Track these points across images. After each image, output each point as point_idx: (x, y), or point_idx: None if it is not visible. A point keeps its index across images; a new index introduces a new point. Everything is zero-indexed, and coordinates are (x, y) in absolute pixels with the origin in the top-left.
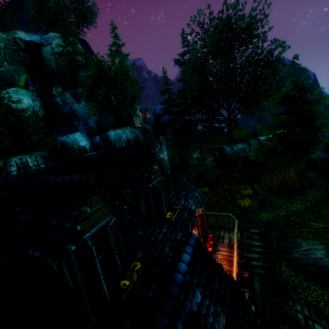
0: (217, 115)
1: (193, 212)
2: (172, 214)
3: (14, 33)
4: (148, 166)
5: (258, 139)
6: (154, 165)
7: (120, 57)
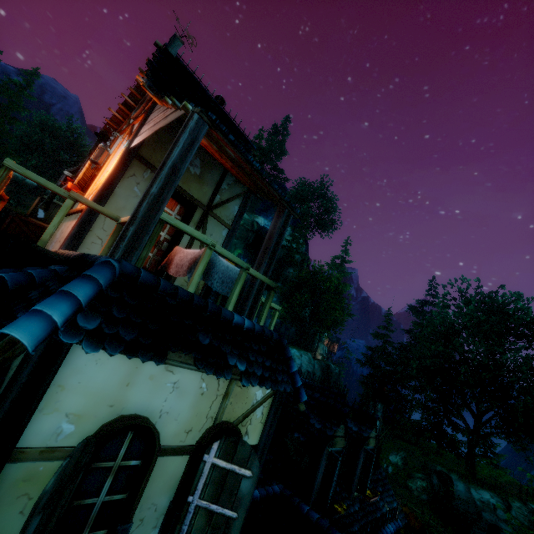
0: (454, 415)
1: (386, 520)
2: (372, 494)
3: (256, 217)
4: (368, 428)
5: (531, 507)
6: (372, 431)
7: (340, 272)
